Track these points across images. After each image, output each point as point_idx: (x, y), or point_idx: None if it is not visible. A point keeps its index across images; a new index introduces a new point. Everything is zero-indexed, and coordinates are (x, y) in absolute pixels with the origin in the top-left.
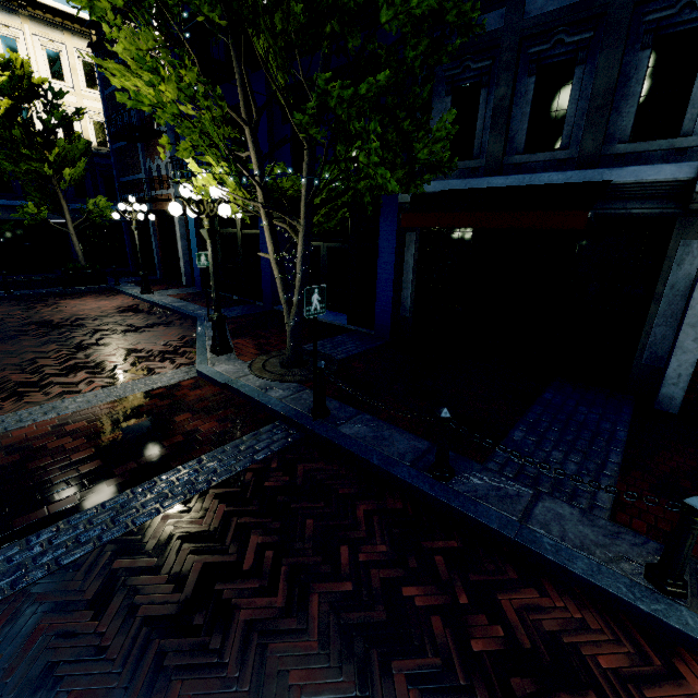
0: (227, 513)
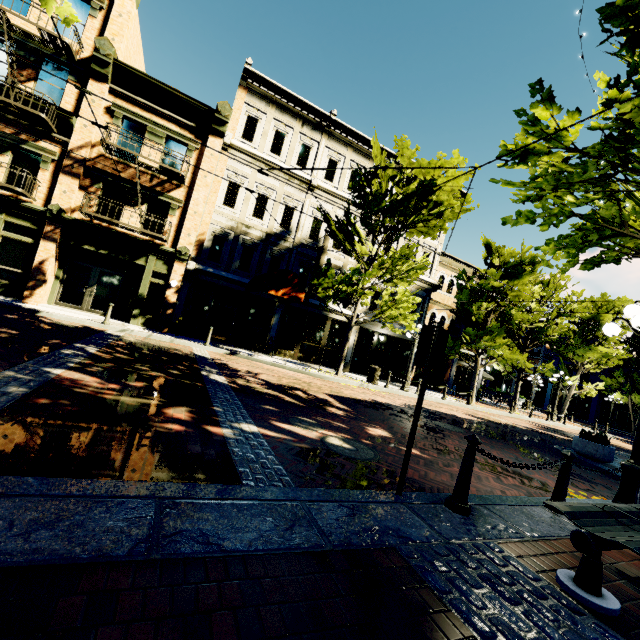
0: None
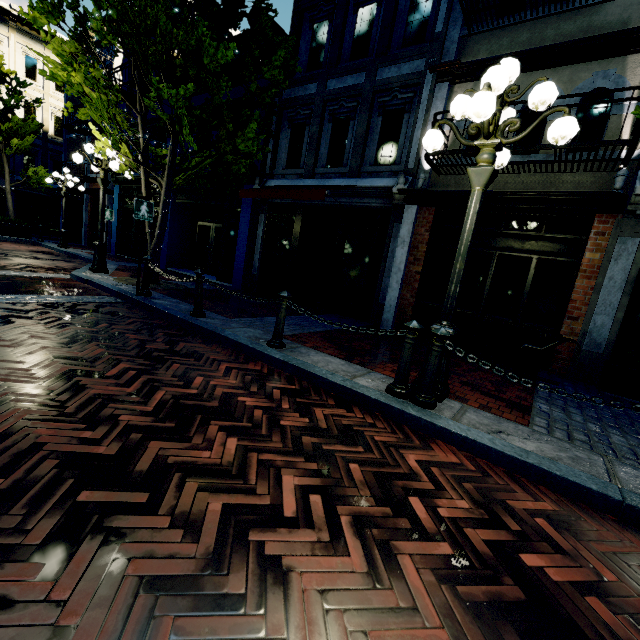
0: (40, 308)
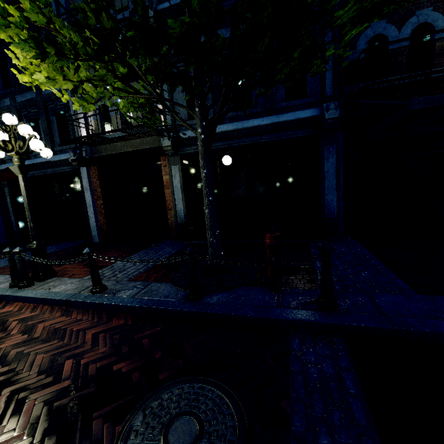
0: None
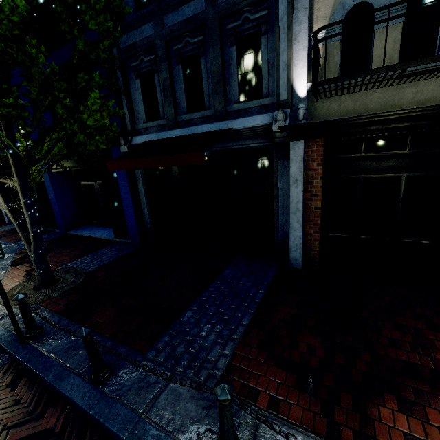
0: None
